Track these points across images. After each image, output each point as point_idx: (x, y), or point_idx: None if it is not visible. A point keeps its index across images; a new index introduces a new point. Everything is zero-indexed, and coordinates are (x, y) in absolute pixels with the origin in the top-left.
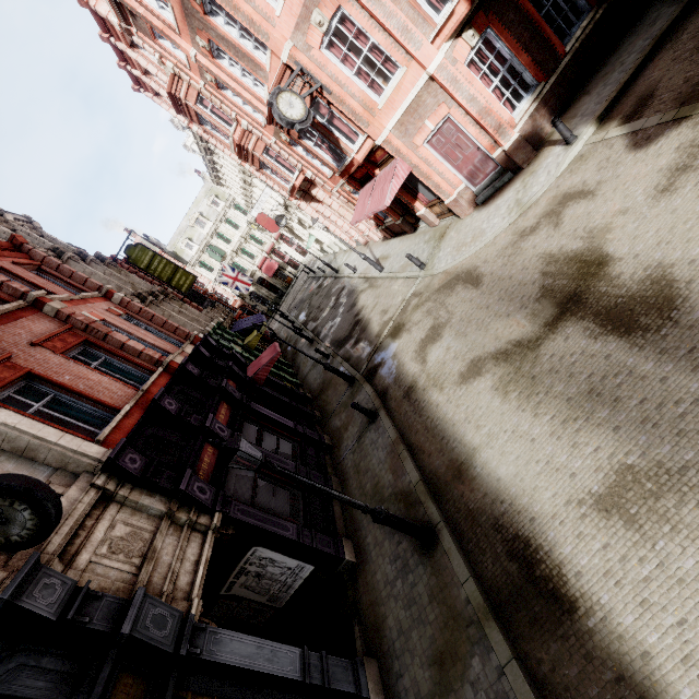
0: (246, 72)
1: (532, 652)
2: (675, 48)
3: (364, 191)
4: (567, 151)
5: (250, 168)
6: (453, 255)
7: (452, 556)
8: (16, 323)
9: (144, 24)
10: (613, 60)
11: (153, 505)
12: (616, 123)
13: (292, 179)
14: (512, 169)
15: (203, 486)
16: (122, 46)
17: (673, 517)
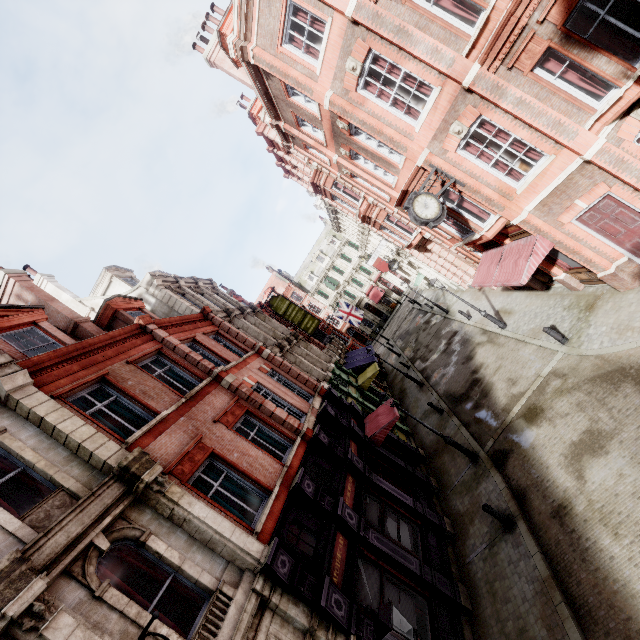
0: (378, 167)
1: None
2: None
3: (488, 255)
4: None
5: (369, 225)
6: (612, 337)
7: None
8: (205, 400)
9: (300, 141)
10: None
11: (298, 617)
12: None
13: (409, 239)
14: None
15: (339, 598)
16: (281, 153)
17: None
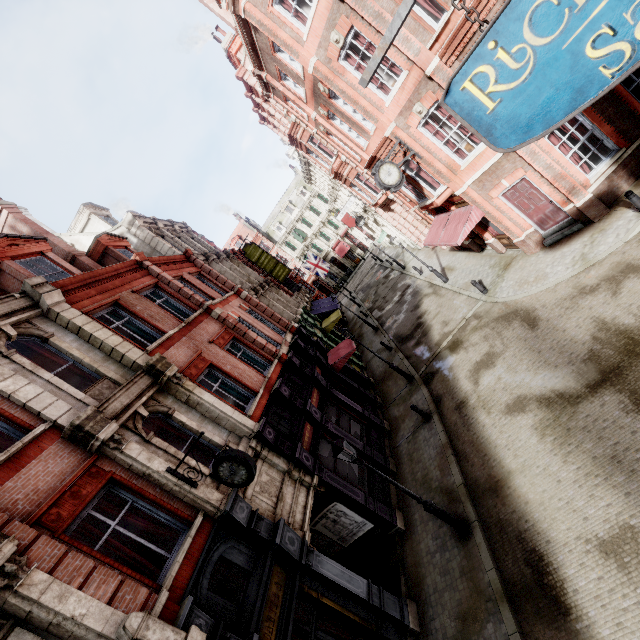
0: (352, 129)
1: (532, 632)
2: None
3: (438, 219)
4: (639, 219)
5: (340, 181)
6: (515, 289)
7: (481, 549)
8: (200, 326)
9: (280, 93)
10: None
11: (280, 464)
12: None
13: (375, 198)
14: (583, 221)
15: (307, 455)
16: (259, 100)
17: None
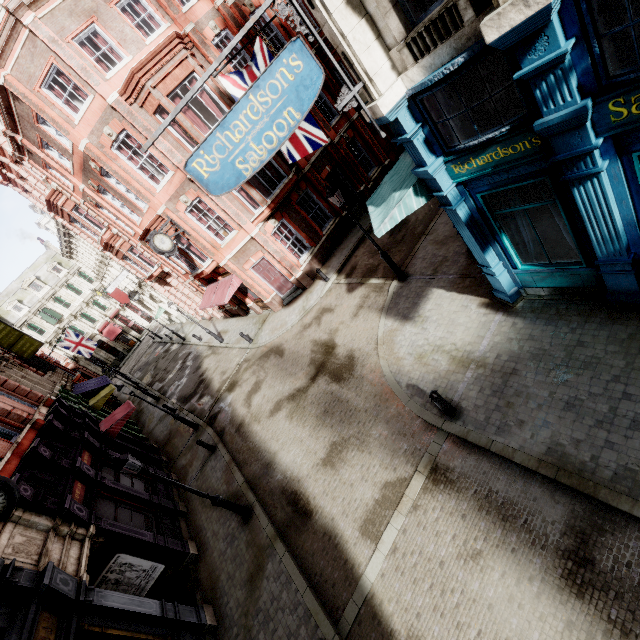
0: (125, 206)
1: (295, 545)
2: (364, 248)
3: (210, 288)
4: (325, 285)
5: (111, 255)
6: (270, 335)
7: (260, 517)
8: None
9: (39, 159)
10: (345, 242)
11: (42, 522)
12: (344, 276)
13: (151, 271)
14: (302, 288)
15: (80, 507)
16: (6, 160)
17: (345, 458)
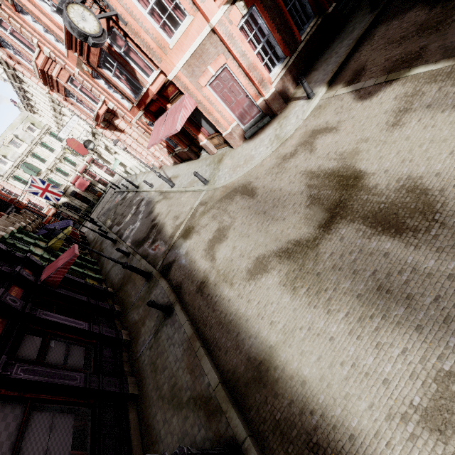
0: None
1: None
2: (371, 44)
3: (158, 122)
4: (309, 103)
5: (58, 97)
6: (230, 173)
7: None
8: None
9: None
10: (329, 51)
11: None
12: (341, 86)
13: (95, 108)
14: (270, 115)
15: None
16: None
17: None
